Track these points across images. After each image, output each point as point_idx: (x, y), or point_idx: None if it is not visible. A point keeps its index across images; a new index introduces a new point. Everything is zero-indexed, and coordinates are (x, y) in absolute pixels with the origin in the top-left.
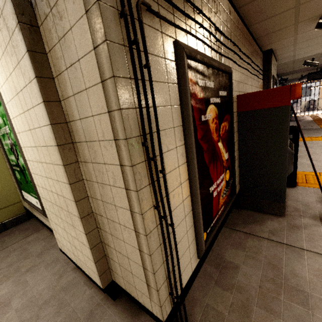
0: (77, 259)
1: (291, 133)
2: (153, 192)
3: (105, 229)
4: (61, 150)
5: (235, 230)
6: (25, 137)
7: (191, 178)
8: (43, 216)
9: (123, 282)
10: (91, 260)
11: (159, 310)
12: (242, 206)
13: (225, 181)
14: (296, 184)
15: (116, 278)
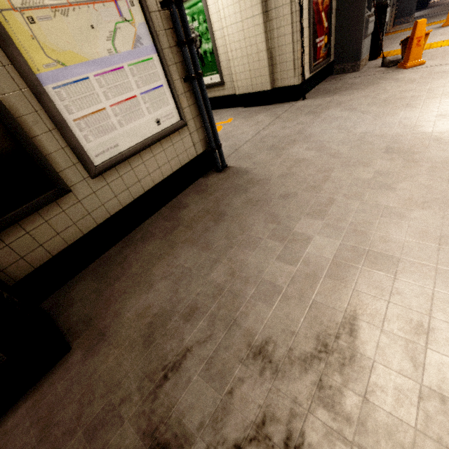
0: (254, 87)
1: (377, 8)
2: (300, 24)
3: (275, 55)
4: (263, 15)
5: (328, 82)
6: (232, 18)
7: (309, 27)
8: (214, 89)
9: (280, 82)
10: (267, 75)
11: (297, 79)
12: (334, 73)
13: (324, 42)
14: (378, 58)
15: (276, 84)
